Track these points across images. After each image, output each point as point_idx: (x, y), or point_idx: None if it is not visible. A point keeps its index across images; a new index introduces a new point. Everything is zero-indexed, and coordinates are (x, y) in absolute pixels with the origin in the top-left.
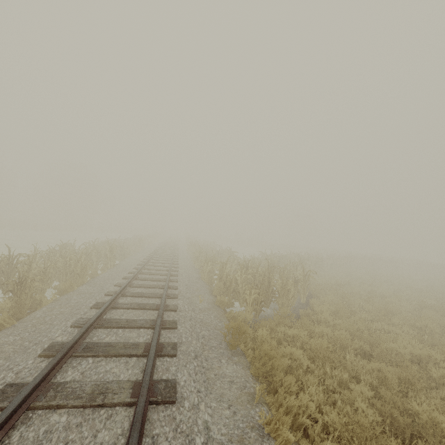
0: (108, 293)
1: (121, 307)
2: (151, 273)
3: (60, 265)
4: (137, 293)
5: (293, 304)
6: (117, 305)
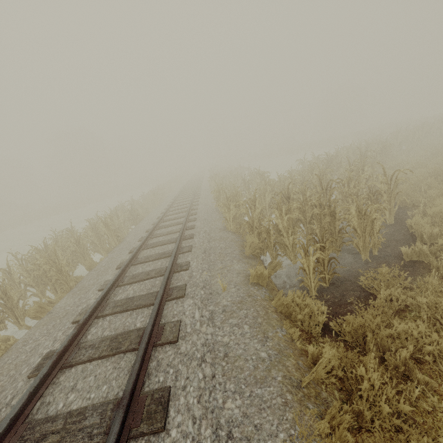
0: (78, 316)
1: (78, 362)
2: (158, 244)
3: (35, 274)
4: (121, 304)
5: (383, 238)
6: (74, 356)
